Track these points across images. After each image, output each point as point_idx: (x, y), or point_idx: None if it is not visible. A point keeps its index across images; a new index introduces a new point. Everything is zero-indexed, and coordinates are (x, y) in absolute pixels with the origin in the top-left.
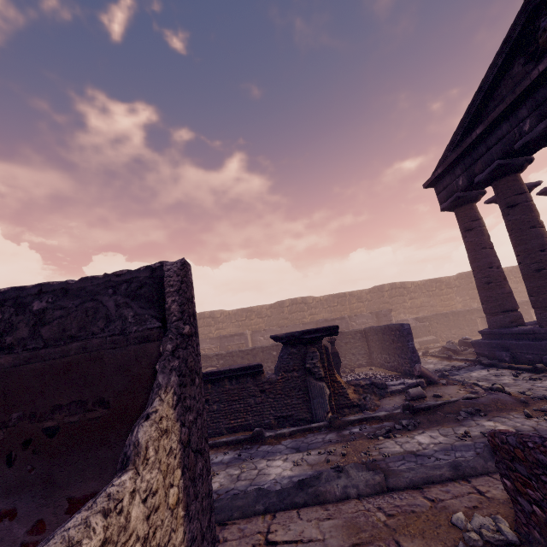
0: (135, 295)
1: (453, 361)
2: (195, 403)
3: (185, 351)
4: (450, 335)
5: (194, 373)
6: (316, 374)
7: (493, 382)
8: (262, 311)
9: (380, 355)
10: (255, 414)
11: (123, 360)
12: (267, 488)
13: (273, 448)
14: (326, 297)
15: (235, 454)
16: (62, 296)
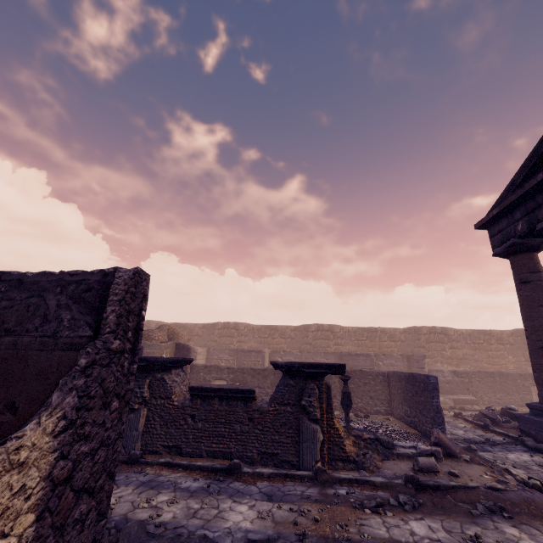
0: (78, 298)
1: (489, 432)
2: (101, 431)
3: (106, 369)
4: (494, 399)
5: (111, 396)
6: (311, 414)
7: (534, 473)
8: (286, 332)
9: (401, 405)
10: (238, 442)
11: (46, 365)
12: (216, 537)
13: (246, 488)
14: (355, 329)
15: (205, 483)
16: (16, 287)
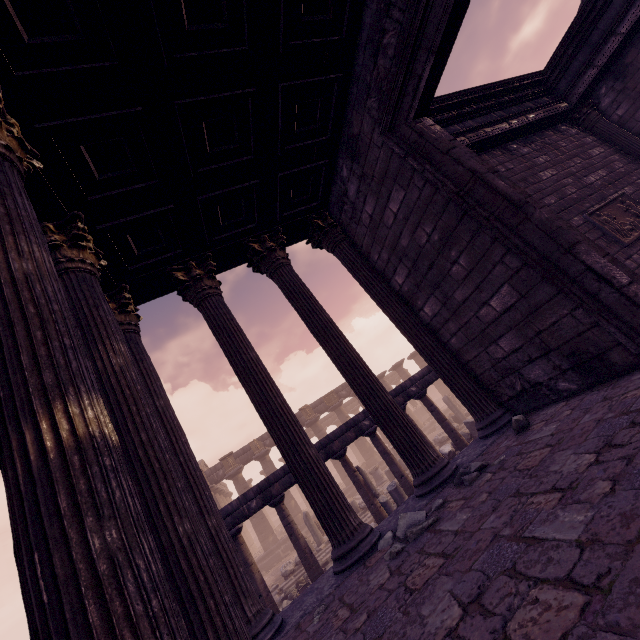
0: None
1: None
2: None
3: None
4: None
5: None
6: None
7: None
8: None
9: None
10: None
11: None
12: None
13: None
14: None
15: None
16: None
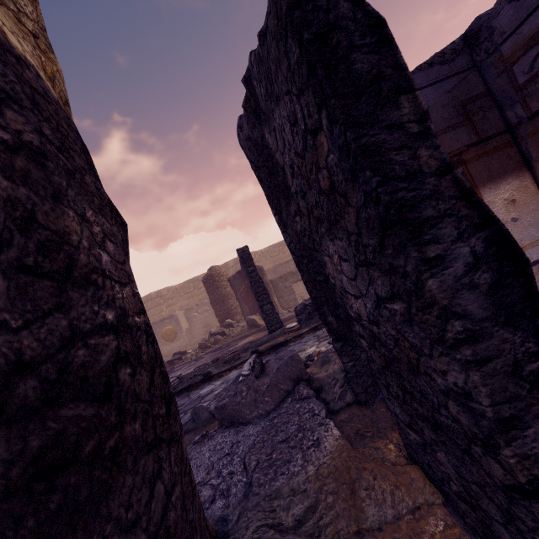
0: None
1: None
2: None
3: None
4: None
5: None
6: None
7: None
8: None
9: None
10: None
11: None
12: None
13: None
14: None
15: None
16: None
